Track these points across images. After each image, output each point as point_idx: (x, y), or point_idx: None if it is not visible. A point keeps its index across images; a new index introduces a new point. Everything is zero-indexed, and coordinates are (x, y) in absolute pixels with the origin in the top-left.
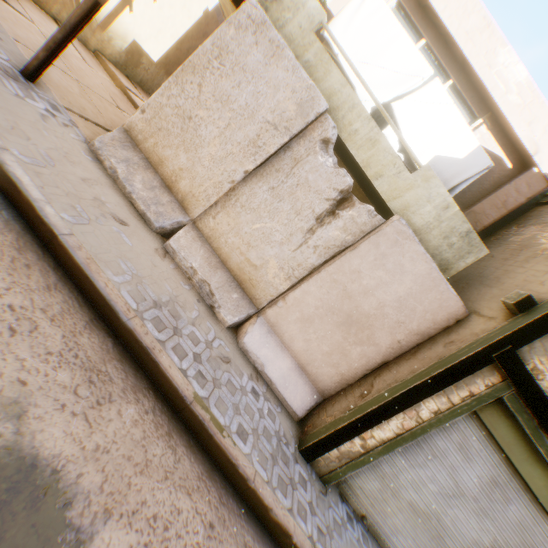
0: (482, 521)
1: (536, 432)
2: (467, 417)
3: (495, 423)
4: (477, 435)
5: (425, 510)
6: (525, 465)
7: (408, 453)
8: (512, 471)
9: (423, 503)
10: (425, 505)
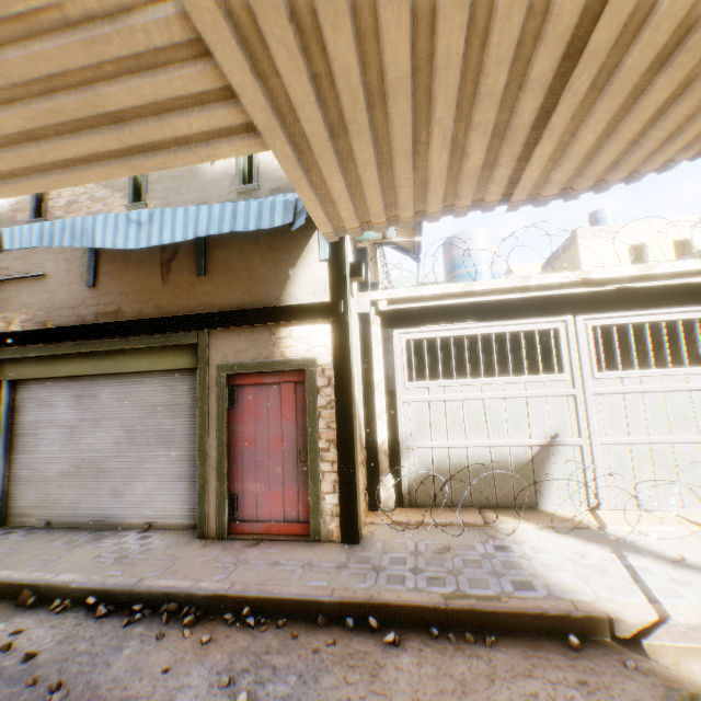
0: (104, 426)
1: (24, 351)
2: (26, 387)
3: (22, 372)
4: (41, 388)
5: (73, 467)
6: (59, 369)
7: (26, 447)
8: (78, 379)
9: (66, 464)
10: (69, 464)
